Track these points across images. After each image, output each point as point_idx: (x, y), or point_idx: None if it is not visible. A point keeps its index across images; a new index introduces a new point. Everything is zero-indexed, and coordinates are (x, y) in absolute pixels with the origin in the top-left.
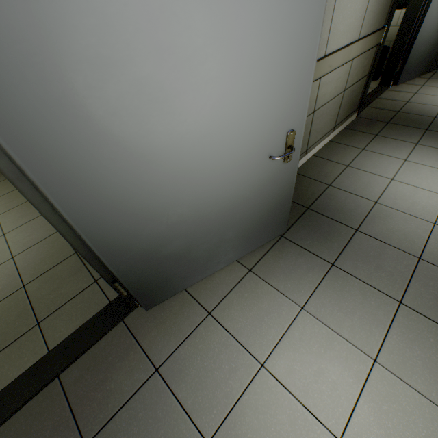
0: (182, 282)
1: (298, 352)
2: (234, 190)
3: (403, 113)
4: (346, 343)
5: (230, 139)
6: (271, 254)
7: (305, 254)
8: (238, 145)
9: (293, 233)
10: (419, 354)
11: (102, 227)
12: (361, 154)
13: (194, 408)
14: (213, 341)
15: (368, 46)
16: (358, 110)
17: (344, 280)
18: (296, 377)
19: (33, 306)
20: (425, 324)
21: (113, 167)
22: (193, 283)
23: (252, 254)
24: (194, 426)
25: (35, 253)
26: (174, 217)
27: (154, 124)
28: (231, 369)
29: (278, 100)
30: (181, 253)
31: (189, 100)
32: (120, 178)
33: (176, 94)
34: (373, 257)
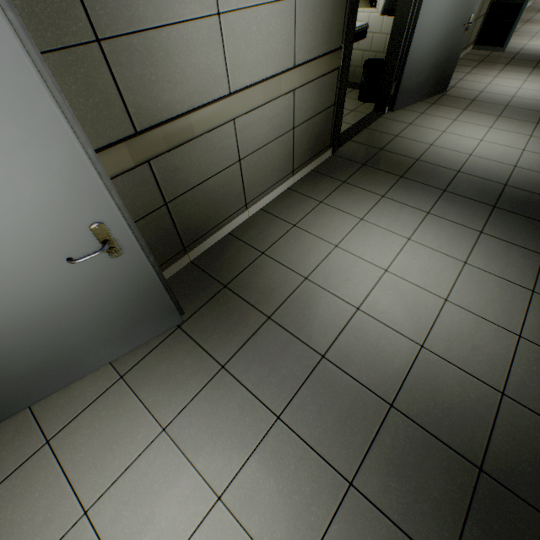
0: (13, 403)
1: (136, 492)
2: (32, 299)
3: (386, 151)
4: (197, 475)
5: None
6: (156, 354)
7: (197, 352)
8: None
9: (195, 322)
10: (271, 486)
11: None
12: (317, 209)
13: None
14: (37, 481)
15: (315, 73)
16: (332, 147)
17: (228, 388)
18: (120, 526)
19: None
20: (294, 445)
21: None
22: (38, 400)
23: (133, 353)
24: None
25: None
26: None
27: None
28: (45, 521)
29: (35, 195)
30: None
31: None
32: None
33: None
34: (273, 356)
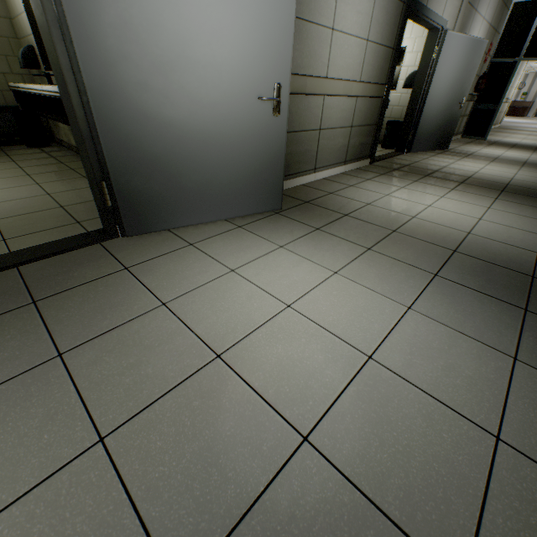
0: (169, 216)
1: (269, 266)
2: (227, 122)
3: (410, 166)
4: (314, 264)
5: (225, 65)
6: (263, 221)
7: (295, 222)
8: (232, 74)
9: (289, 212)
10: (374, 271)
11: (107, 96)
12: (366, 181)
13: (157, 288)
14: (189, 257)
15: (370, 93)
16: (370, 158)
17: (325, 236)
18: (262, 277)
19: (2, 231)
20: (385, 259)
21: (128, 41)
22: (181, 226)
23: (245, 219)
24: (154, 296)
25: (14, 204)
26: (171, 122)
27: (165, 20)
28: (202, 271)
29: (265, 48)
30: (173, 173)
31: (194, 13)
32: (132, 54)
33: (184, 4)
34: (355, 228)
